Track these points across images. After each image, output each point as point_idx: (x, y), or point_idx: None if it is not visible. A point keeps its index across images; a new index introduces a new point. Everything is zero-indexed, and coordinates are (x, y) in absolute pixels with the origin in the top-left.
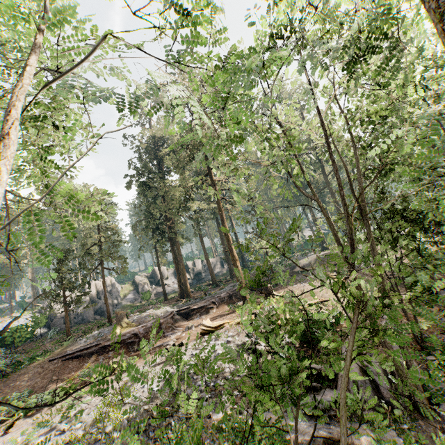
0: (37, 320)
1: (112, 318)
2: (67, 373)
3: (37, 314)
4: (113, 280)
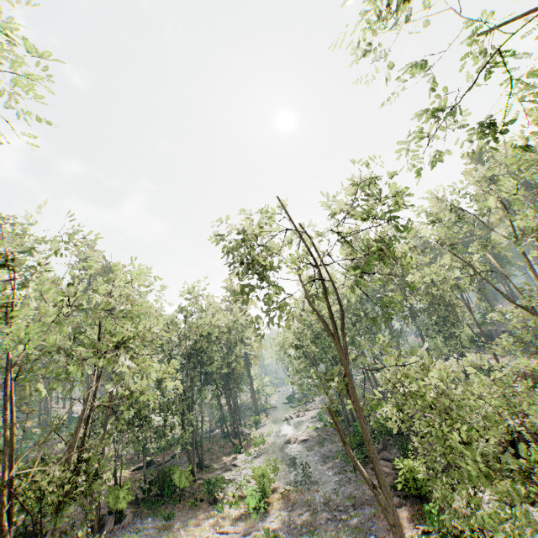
0: None
1: None
2: None
3: None
4: None
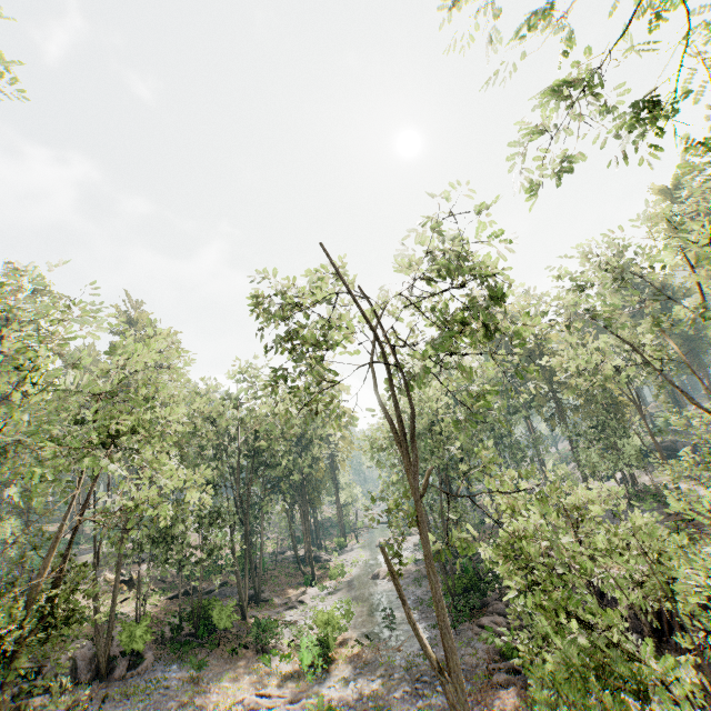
0: None
1: None
2: None
3: None
4: None
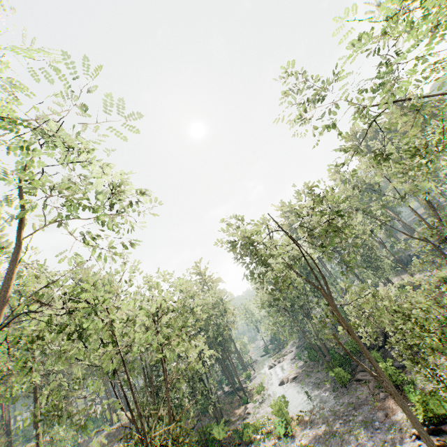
0: None
1: None
2: None
3: None
4: None
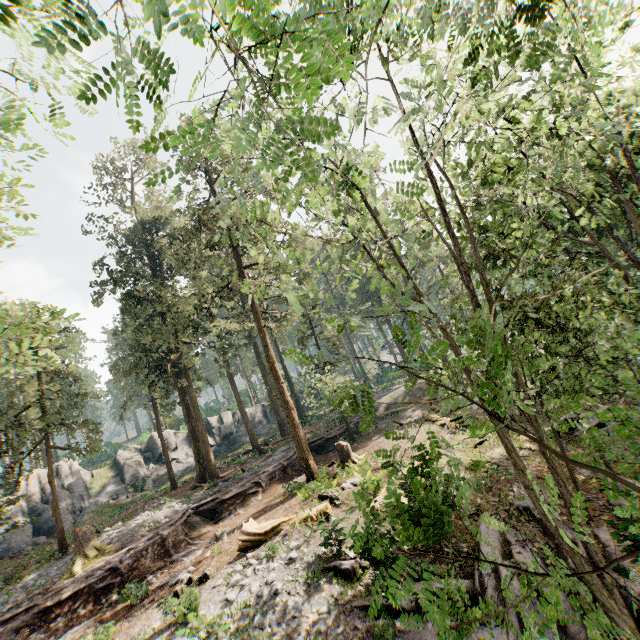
0: None
1: (71, 539)
2: None
3: None
4: (75, 464)
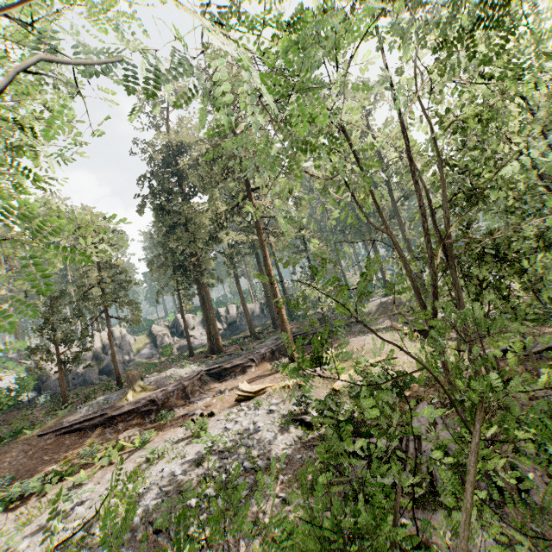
0: (23, 382)
1: (123, 379)
2: (63, 452)
3: (23, 374)
4: (124, 331)
